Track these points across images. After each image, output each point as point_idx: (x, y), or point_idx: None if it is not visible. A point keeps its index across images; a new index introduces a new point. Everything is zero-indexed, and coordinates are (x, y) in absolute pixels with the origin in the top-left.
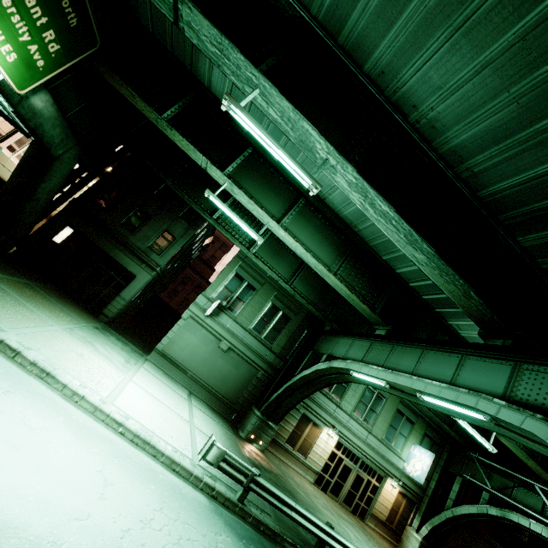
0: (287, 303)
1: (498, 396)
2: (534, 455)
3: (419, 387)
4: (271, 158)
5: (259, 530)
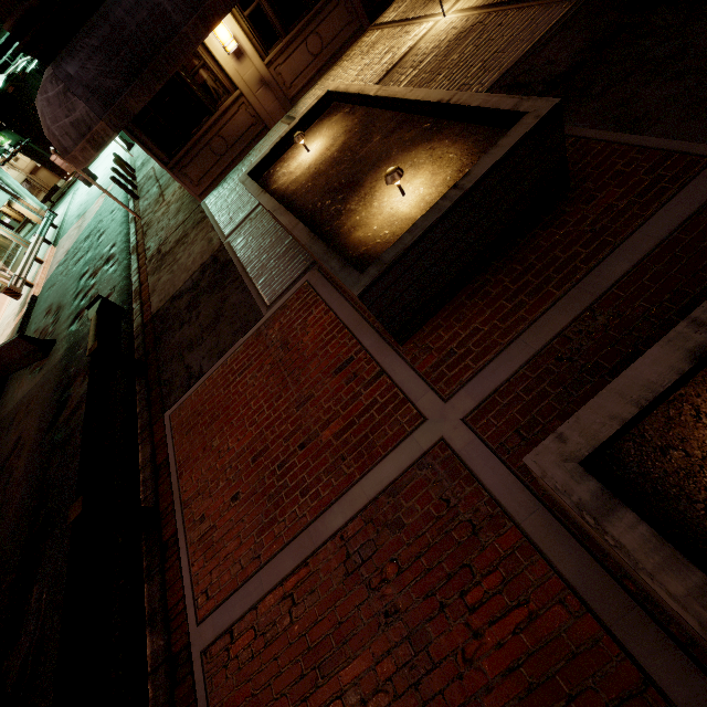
0: None
1: None
2: None
3: None
4: None
5: None
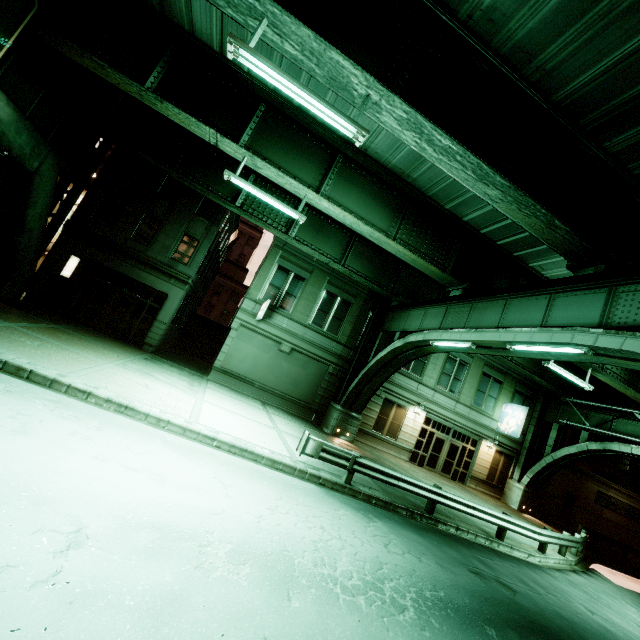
0: (343, 287)
1: (594, 326)
2: (633, 383)
3: (509, 338)
4: (290, 112)
5: (371, 503)
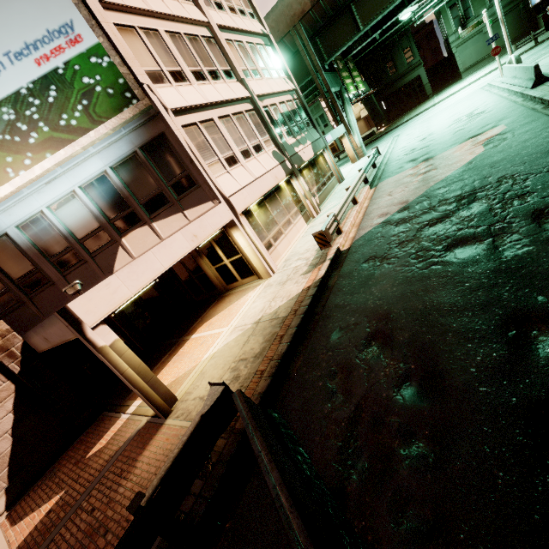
0: None
1: None
2: None
3: None
4: None
5: None
